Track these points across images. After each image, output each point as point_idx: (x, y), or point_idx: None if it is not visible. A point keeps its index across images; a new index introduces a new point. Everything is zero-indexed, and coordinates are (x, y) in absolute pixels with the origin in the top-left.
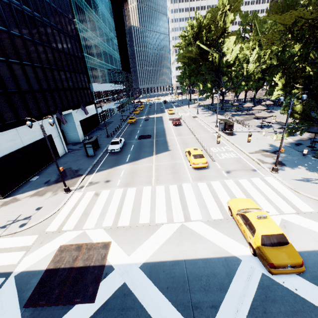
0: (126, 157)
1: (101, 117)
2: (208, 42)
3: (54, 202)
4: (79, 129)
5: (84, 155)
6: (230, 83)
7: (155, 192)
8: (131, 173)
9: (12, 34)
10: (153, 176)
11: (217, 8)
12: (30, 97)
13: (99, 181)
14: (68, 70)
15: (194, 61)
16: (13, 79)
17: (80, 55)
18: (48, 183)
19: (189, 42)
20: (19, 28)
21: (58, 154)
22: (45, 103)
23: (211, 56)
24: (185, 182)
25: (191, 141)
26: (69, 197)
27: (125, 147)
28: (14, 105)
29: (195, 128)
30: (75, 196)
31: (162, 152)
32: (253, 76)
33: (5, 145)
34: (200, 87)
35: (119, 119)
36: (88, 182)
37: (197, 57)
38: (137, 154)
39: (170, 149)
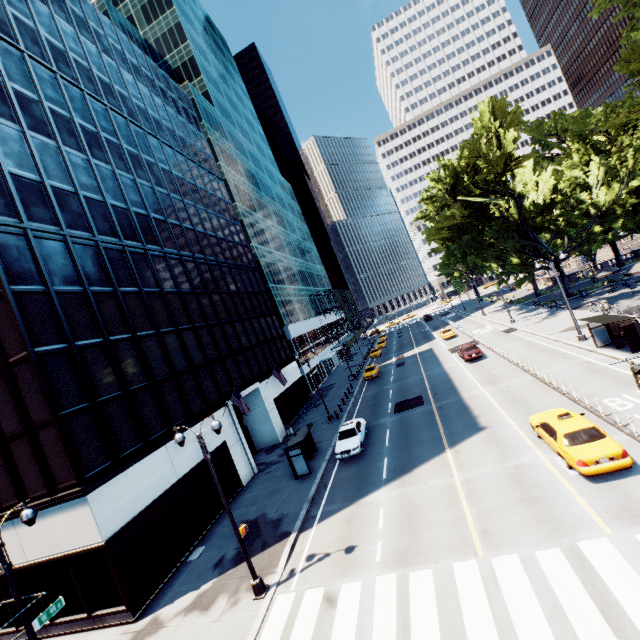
0: (379, 465)
1: (311, 381)
2: (480, 190)
3: (232, 635)
4: (274, 416)
5: (288, 474)
6: (565, 238)
7: (496, 582)
8: (405, 515)
9: (165, 292)
10: (469, 518)
11: (476, 136)
12: (190, 379)
13: (328, 551)
14: (247, 318)
15: (464, 230)
16: (164, 358)
17: (264, 289)
18: (220, 566)
19: (441, 205)
20: (175, 281)
21: (240, 482)
22: (214, 383)
23: (495, 209)
24: (582, 533)
25: (530, 391)
26: (264, 613)
27: (372, 438)
28: (165, 402)
29: (523, 357)
30: (277, 609)
31: (465, 438)
32: (618, 208)
33: (146, 486)
34: (497, 268)
35: (346, 376)
36: (305, 556)
37: (468, 221)
38: (404, 452)
39: (483, 426)
